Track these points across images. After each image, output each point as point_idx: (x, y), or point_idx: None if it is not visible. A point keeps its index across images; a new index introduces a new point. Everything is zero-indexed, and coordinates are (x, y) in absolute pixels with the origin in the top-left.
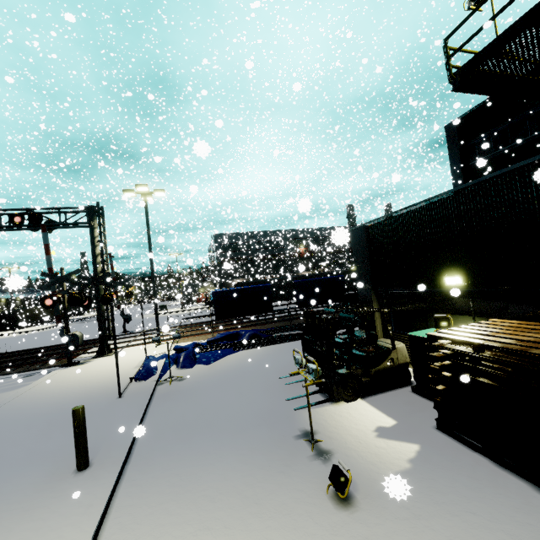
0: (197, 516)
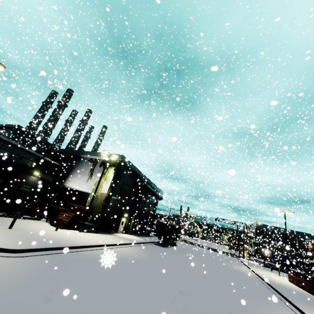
0: None
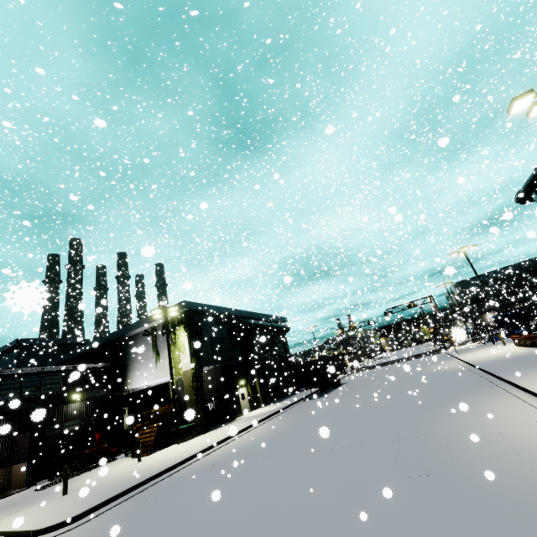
0: None
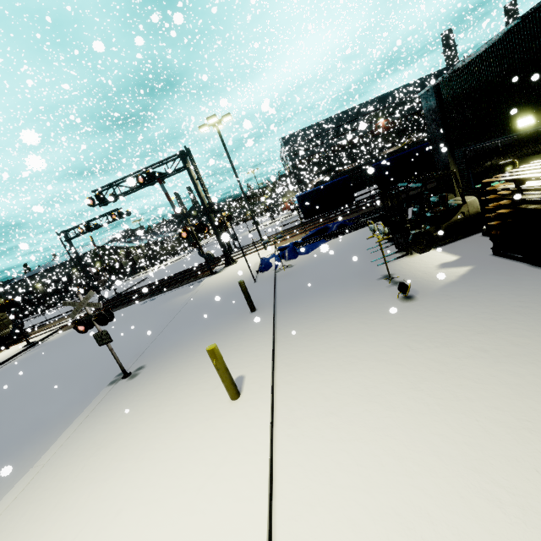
0: (321, 317)
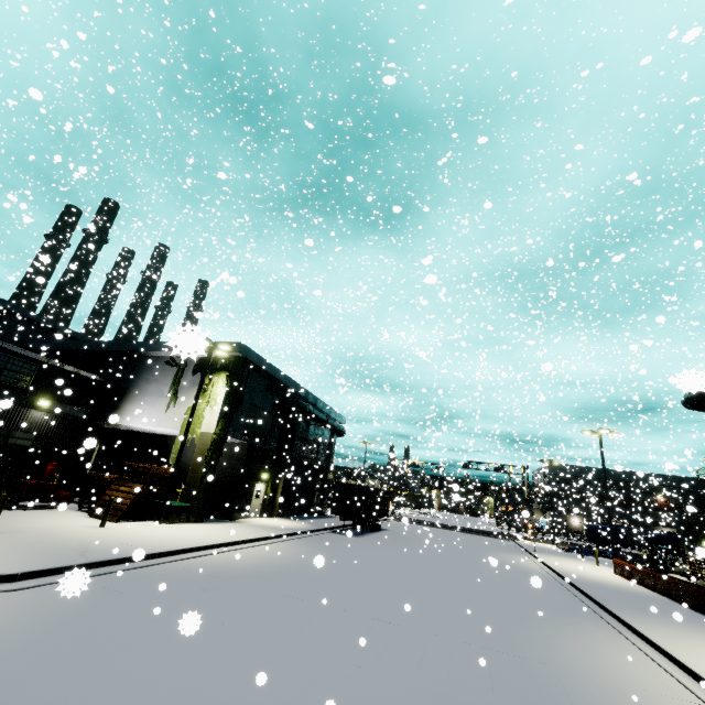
0: None
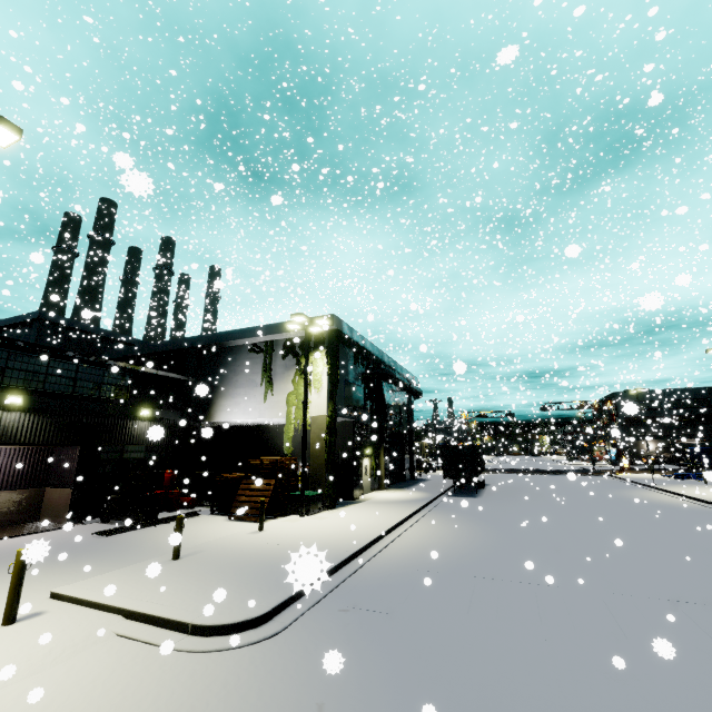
0: None
